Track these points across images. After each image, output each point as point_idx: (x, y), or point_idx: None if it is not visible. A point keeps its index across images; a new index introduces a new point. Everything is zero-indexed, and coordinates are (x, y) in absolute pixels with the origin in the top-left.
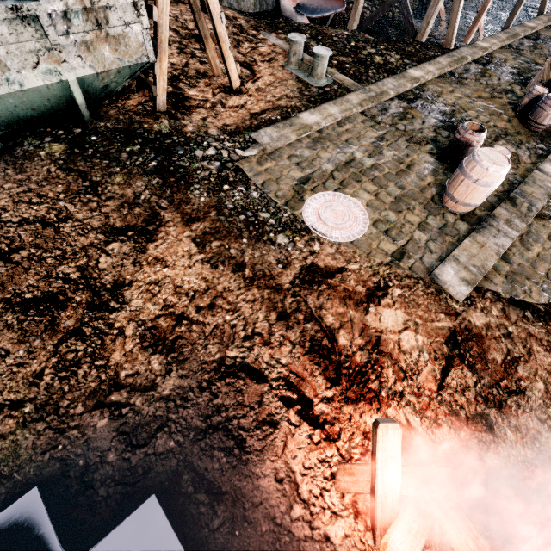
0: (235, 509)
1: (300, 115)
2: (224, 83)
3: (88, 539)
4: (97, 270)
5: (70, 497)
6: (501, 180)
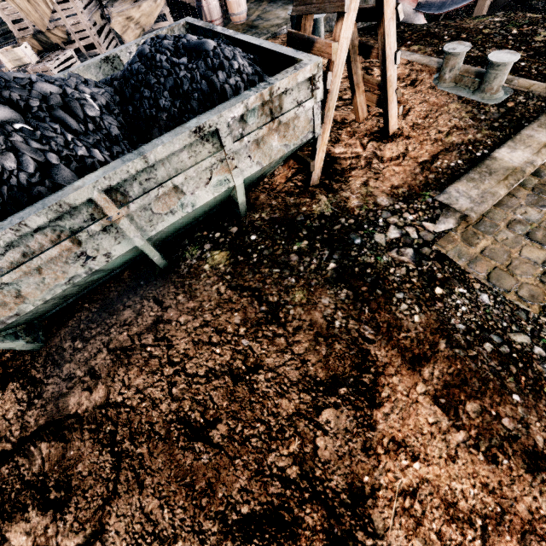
0: None
1: (496, 155)
2: (369, 127)
3: None
4: (319, 463)
5: None
6: None
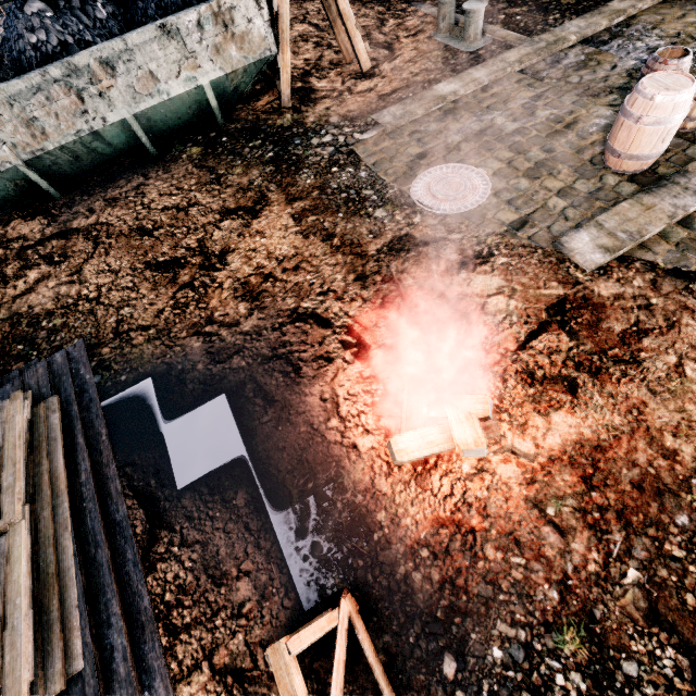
0: (282, 413)
1: (434, 87)
2: (356, 69)
3: (177, 412)
4: (211, 242)
5: (170, 386)
6: (679, 112)
